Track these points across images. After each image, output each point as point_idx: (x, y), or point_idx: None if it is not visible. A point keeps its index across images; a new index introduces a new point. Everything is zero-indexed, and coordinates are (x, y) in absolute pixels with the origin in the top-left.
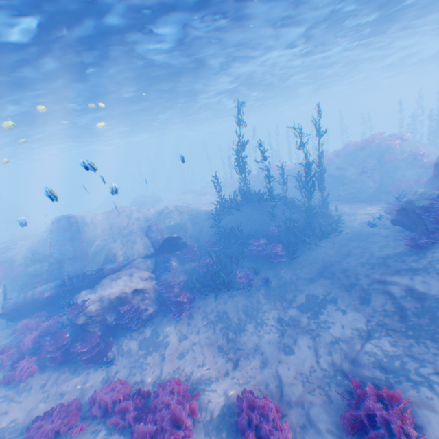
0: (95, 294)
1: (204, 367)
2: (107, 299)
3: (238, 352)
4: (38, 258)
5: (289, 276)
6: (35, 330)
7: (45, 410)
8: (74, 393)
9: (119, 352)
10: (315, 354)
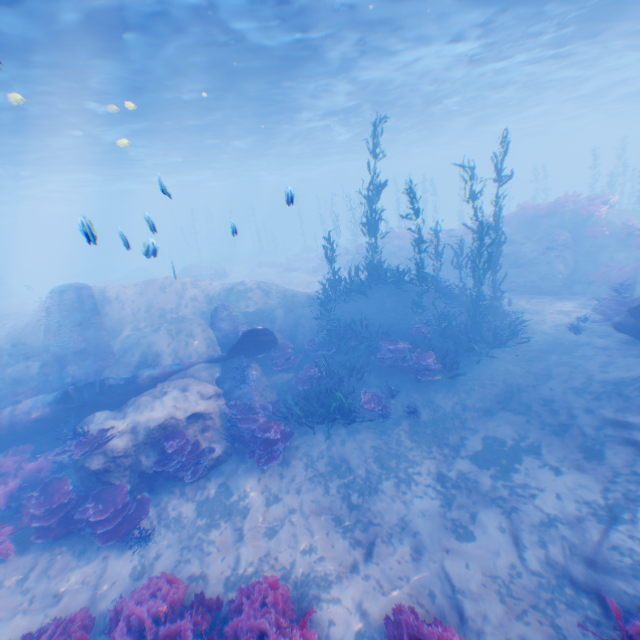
0: (123, 419)
1: (313, 554)
2: (144, 429)
3: (371, 531)
4: (23, 353)
5: (450, 404)
6: (12, 476)
7: (24, 631)
8: (79, 595)
9: (162, 521)
10: (515, 544)
